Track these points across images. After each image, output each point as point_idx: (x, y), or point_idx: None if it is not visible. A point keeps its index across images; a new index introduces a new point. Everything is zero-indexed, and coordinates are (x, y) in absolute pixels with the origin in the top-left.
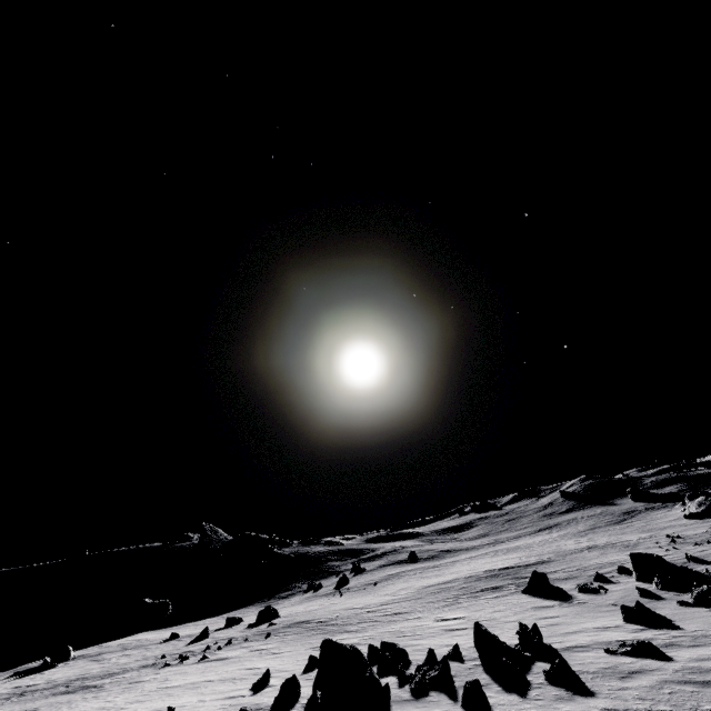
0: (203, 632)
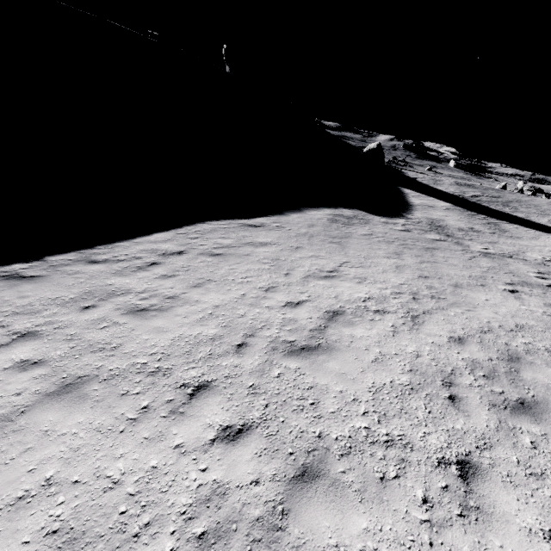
0: (549, 197)
